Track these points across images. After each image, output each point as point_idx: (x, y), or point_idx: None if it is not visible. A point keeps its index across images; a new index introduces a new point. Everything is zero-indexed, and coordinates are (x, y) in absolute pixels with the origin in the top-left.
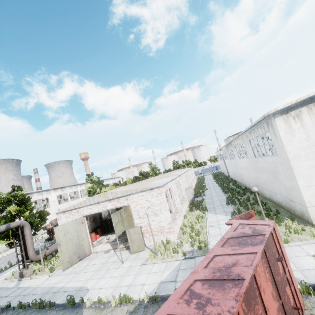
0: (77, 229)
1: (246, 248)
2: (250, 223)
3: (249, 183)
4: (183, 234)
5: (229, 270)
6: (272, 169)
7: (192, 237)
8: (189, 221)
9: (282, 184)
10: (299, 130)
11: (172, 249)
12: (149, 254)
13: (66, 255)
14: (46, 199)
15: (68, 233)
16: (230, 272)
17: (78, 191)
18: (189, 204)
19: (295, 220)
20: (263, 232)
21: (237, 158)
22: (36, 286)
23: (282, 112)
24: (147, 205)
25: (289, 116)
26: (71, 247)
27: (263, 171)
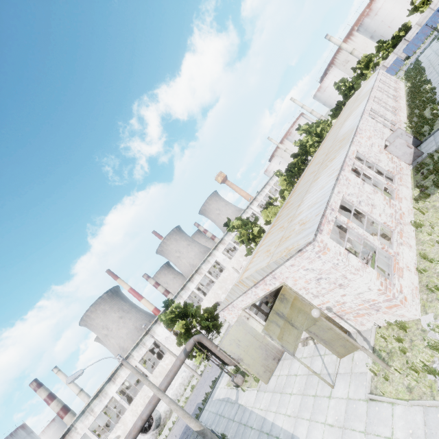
0: (247, 330)
1: None
2: None
3: None
4: (434, 292)
5: None
6: None
7: None
8: (434, 239)
9: None
10: None
11: (421, 361)
12: (372, 369)
13: (257, 366)
14: None
15: (240, 341)
16: None
17: None
18: (412, 172)
19: None
20: None
21: None
22: (250, 408)
23: None
24: (312, 276)
25: None
26: (256, 354)
27: None
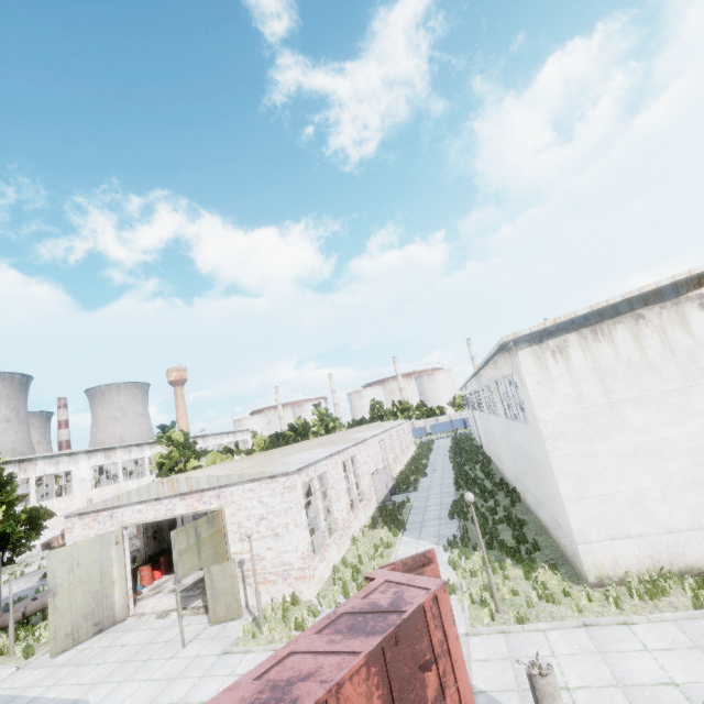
0: (103, 558)
1: (352, 641)
2: (403, 580)
3: (507, 470)
4: (335, 584)
5: (288, 689)
6: (528, 450)
7: (347, 593)
8: (359, 553)
9: (544, 485)
10: (562, 379)
11: (296, 619)
12: (245, 629)
13: (66, 619)
14: (70, 473)
15: (80, 566)
16: (287, 694)
17: (145, 460)
18: (376, 509)
19: (559, 570)
20: (407, 605)
21: (487, 412)
22: None
23: (532, 341)
24: (260, 512)
25: (544, 349)
26: (82, 601)
27: (519, 450)
